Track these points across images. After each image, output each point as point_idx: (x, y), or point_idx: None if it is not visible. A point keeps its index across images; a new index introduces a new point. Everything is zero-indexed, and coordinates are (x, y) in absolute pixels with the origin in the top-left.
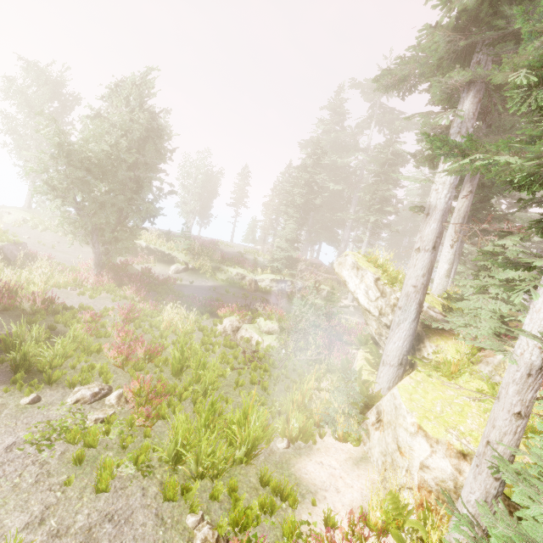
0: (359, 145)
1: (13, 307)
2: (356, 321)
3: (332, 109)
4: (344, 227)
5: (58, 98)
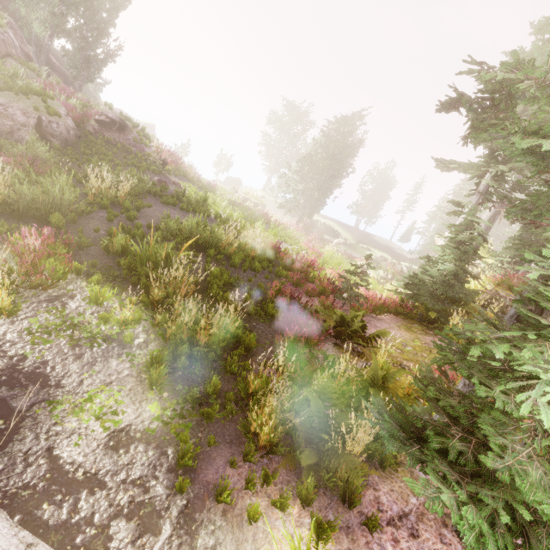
0: None
1: (268, 223)
2: None
3: None
4: None
5: (299, 124)
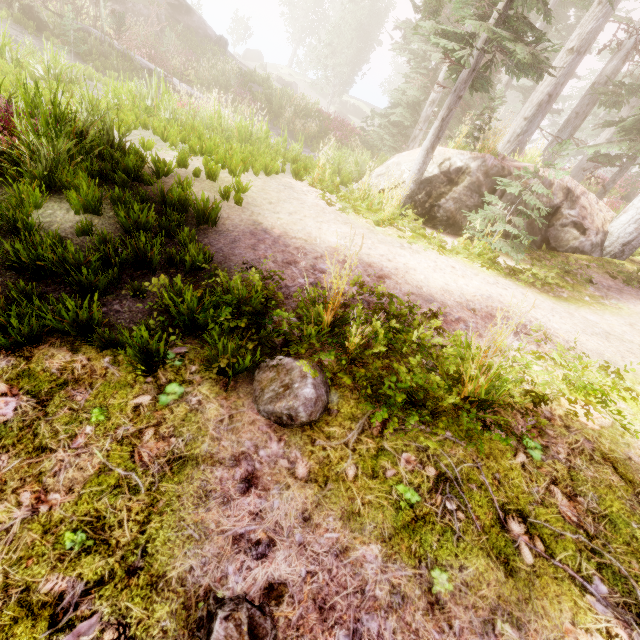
0: None
1: None
2: None
3: None
4: None
5: None
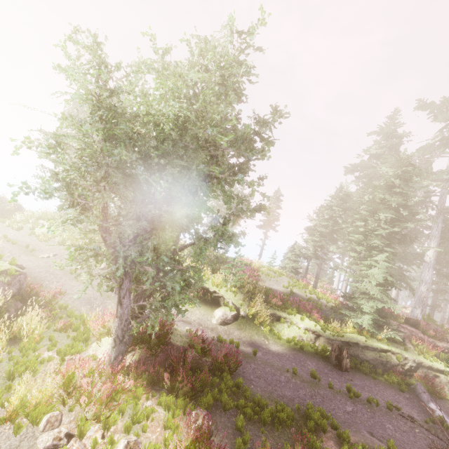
0: (431, 168)
1: None
2: None
3: (386, 133)
4: (406, 262)
5: None
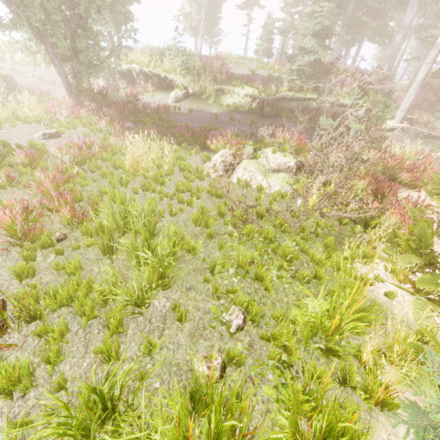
0: None
1: None
2: (419, 148)
3: None
4: (403, 8)
5: None
